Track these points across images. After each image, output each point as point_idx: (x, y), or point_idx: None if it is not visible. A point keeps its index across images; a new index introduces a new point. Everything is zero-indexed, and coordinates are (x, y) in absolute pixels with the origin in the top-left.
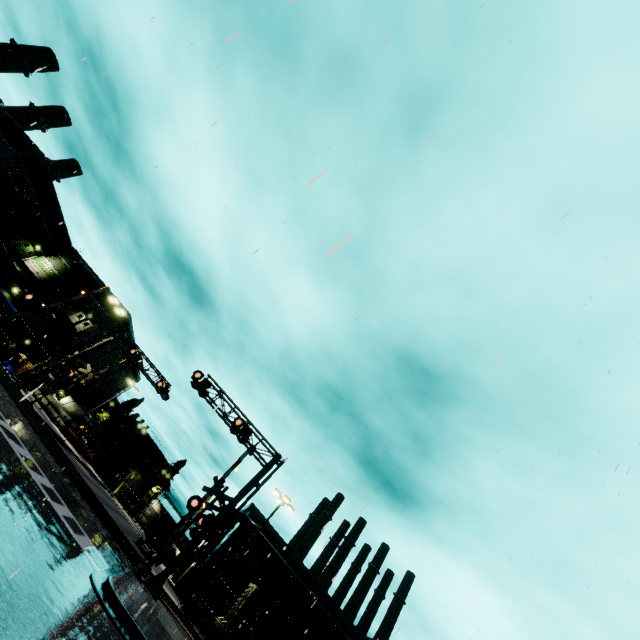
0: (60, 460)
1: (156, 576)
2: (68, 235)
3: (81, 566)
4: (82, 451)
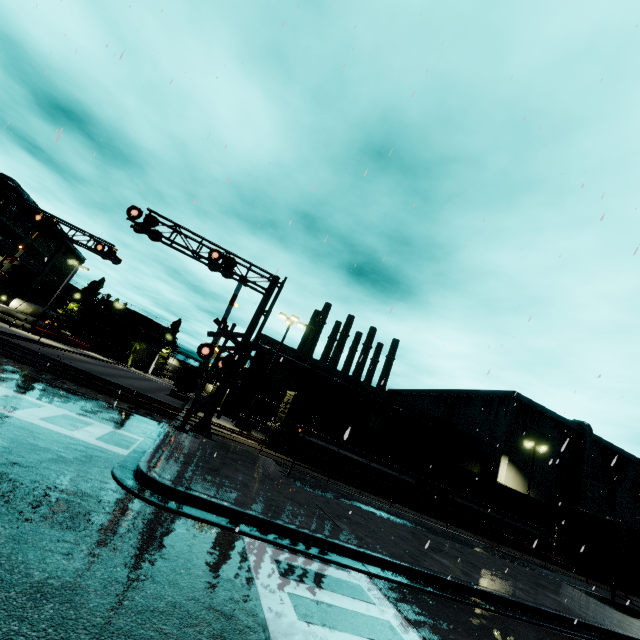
0: (24, 361)
1: (200, 421)
2: None
3: (91, 469)
4: (70, 343)
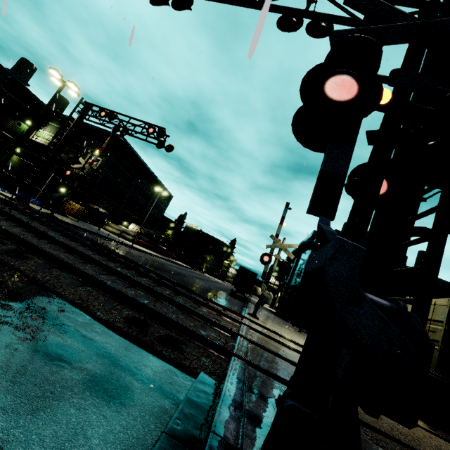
0: None
1: None
2: (39, 100)
3: None
4: (163, 253)
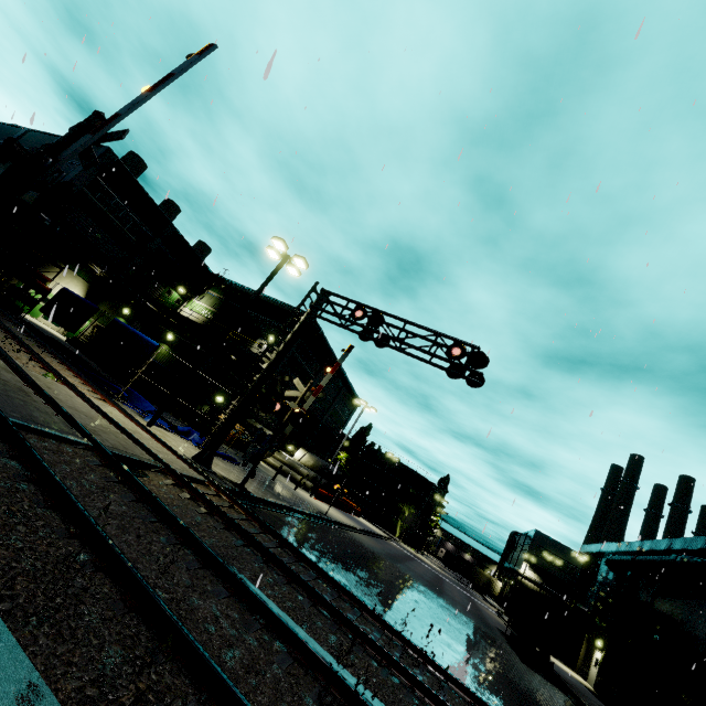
0: None
1: None
2: (201, 260)
3: None
4: (346, 508)
